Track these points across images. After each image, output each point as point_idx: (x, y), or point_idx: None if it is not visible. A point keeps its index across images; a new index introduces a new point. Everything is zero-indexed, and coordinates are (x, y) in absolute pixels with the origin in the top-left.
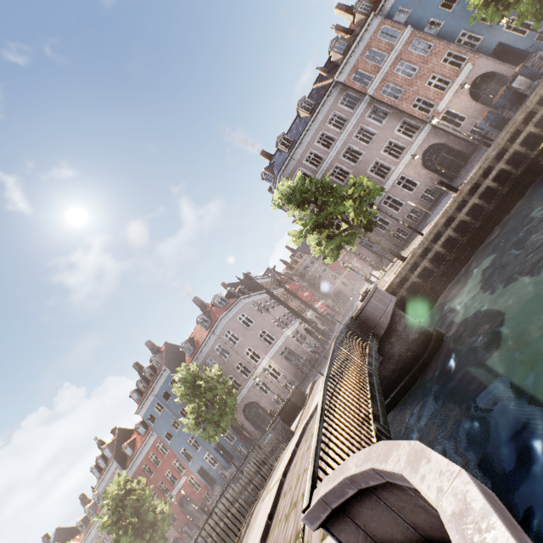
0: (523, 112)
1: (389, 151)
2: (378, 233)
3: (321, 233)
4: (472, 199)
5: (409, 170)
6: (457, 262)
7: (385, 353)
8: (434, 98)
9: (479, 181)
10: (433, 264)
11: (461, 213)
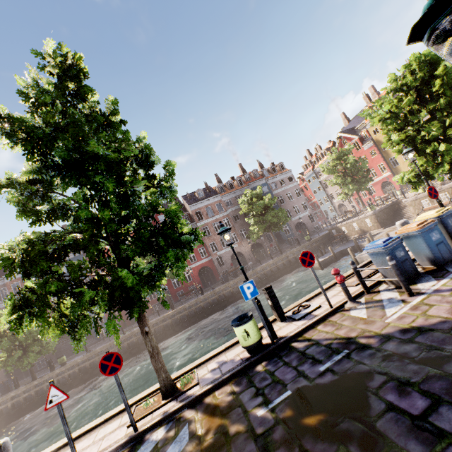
0: None
1: None
2: None
3: None
4: None
5: None
6: None
7: None
8: None
9: None
10: None
11: None
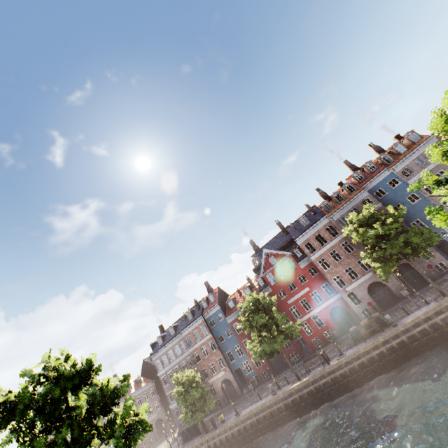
0: None
1: None
2: (175, 417)
3: None
4: None
5: None
6: None
7: None
8: (210, 374)
9: None
10: None
11: None
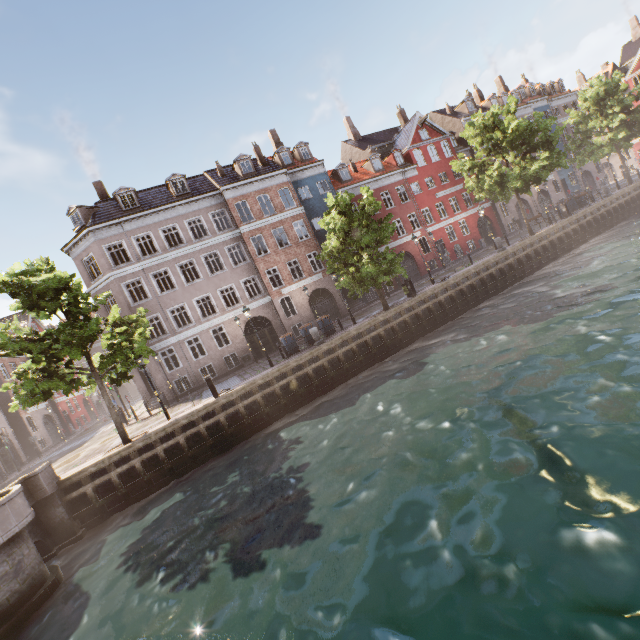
0: (297, 361)
1: (226, 295)
2: (162, 371)
3: (37, 362)
4: (220, 415)
5: (231, 325)
6: (171, 473)
7: None
8: (286, 279)
9: (237, 400)
10: (147, 464)
11: (203, 423)
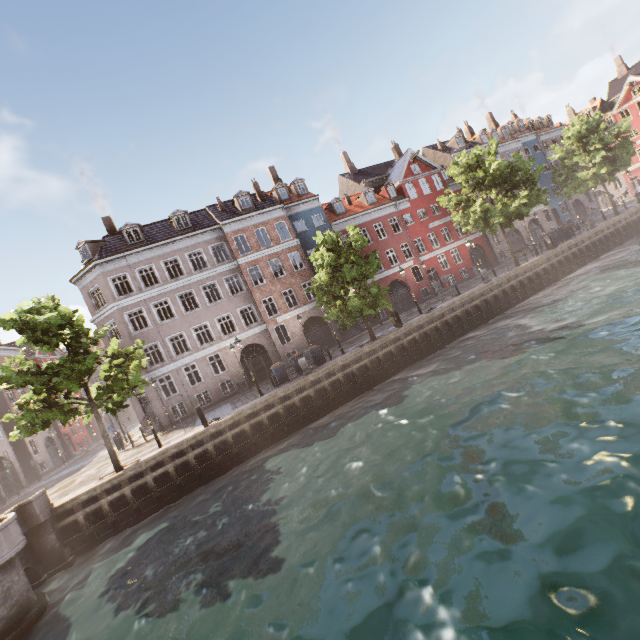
0: (284, 391)
1: (223, 323)
2: (159, 397)
3: (38, 393)
4: (208, 444)
5: (227, 352)
6: (159, 502)
7: None
8: (281, 308)
9: (225, 430)
10: (137, 492)
11: (192, 452)
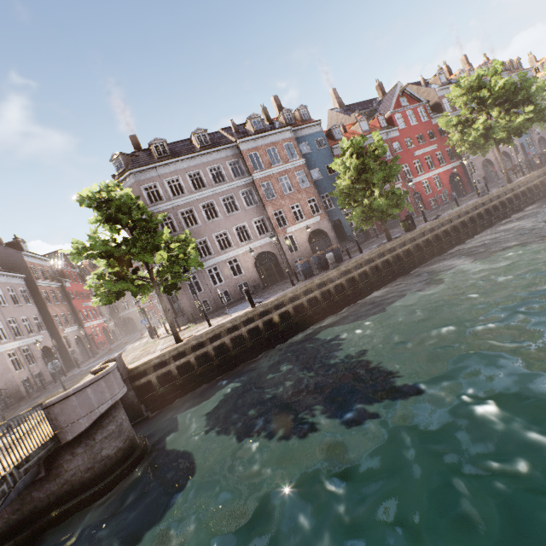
0: (320, 279)
1: (240, 232)
2: (187, 294)
3: (112, 267)
4: (258, 321)
5: (244, 258)
6: (218, 369)
7: (58, 465)
8: (290, 220)
9: (271, 310)
10: (198, 360)
11: (245, 327)
